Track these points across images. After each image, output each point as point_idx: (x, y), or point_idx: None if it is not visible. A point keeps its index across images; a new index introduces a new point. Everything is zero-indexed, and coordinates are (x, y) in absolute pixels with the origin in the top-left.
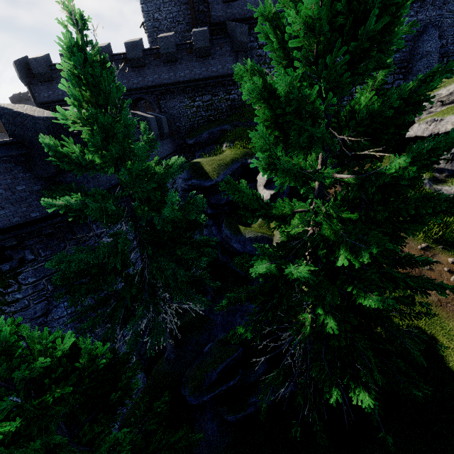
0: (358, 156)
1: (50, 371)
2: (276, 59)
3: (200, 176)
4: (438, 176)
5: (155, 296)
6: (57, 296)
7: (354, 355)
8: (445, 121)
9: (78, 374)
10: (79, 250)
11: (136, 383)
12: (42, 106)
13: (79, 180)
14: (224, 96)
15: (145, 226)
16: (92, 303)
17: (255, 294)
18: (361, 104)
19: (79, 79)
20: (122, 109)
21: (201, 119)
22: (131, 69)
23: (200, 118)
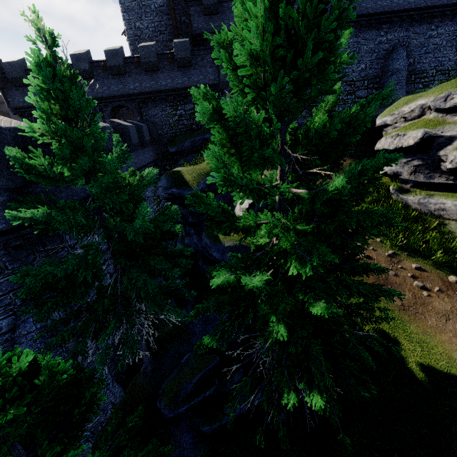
0: (315, 172)
1: (5, 390)
2: (232, 83)
3: (180, 185)
4: (404, 186)
5: (129, 308)
6: (23, 311)
7: (309, 360)
8: (408, 136)
9: (38, 392)
10: (48, 263)
11: (101, 398)
12: (17, 111)
13: (51, 190)
14: None
15: (117, 237)
16: (64, 316)
17: (223, 304)
18: (314, 125)
19: (47, 92)
20: (92, 121)
21: (183, 127)
22: (111, 77)
23: (182, 126)
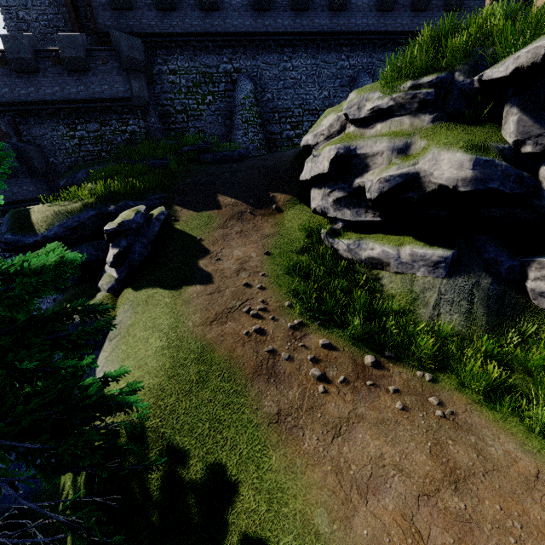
0: None
1: None
2: None
3: (19, 228)
4: (335, 228)
5: None
6: None
7: None
8: (322, 157)
9: None
10: None
11: None
12: None
13: None
14: (119, 126)
15: None
16: None
17: None
18: None
19: None
20: None
21: (88, 155)
22: None
23: (86, 153)
